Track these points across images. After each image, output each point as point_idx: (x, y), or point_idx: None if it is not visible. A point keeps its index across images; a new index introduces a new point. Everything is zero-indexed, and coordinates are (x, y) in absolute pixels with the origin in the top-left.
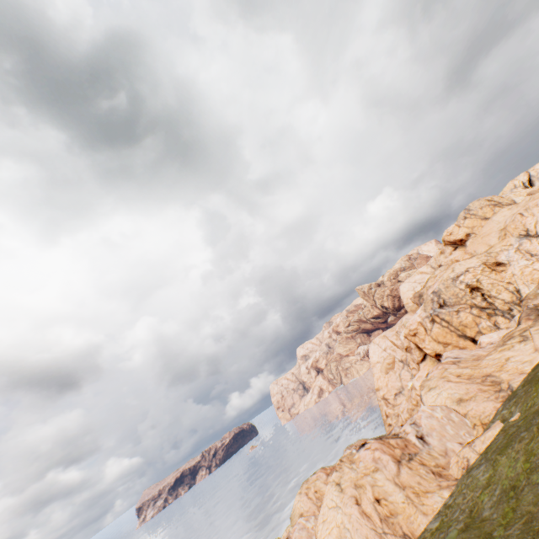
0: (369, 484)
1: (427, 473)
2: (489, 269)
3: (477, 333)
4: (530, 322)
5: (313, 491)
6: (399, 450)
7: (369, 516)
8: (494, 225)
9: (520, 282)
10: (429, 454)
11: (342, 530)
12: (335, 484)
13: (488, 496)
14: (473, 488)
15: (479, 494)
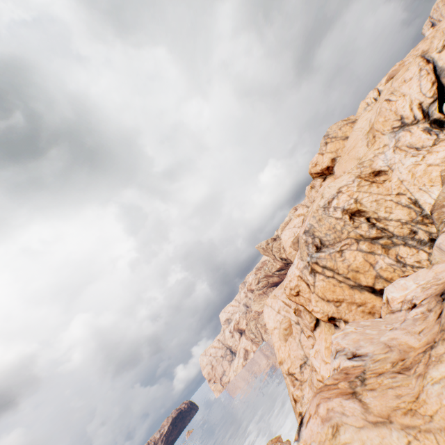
0: None
1: None
2: (367, 181)
3: (376, 278)
4: None
5: None
6: None
7: None
8: (358, 133)
9: (414, 189)
10: None
11: None
12: None
13: None
14: None
15: None
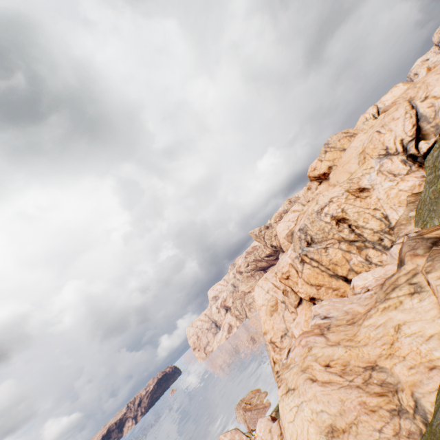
0: None
1: None
2: (353, 196)
3: (349, 270)
4: (419, 259)
5: None
6: None
7: None
8: (353, 151)
9: (387, 207)
10: None
11: None
12: None
13: None
14: None
15: None
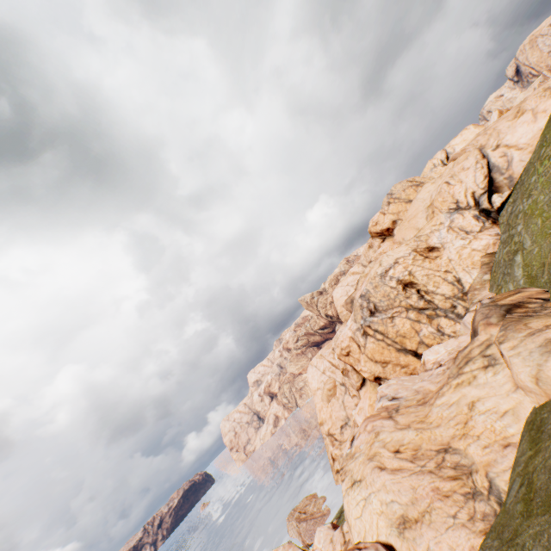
0: None
1: None
2: (422, 256)
3: (420, 343)
4: (492, 329)
5: None
6: None
7: None
8: (420, 203)
9: (459, 269)
10: None
11: None
12: None
13: None
14: None
15: None
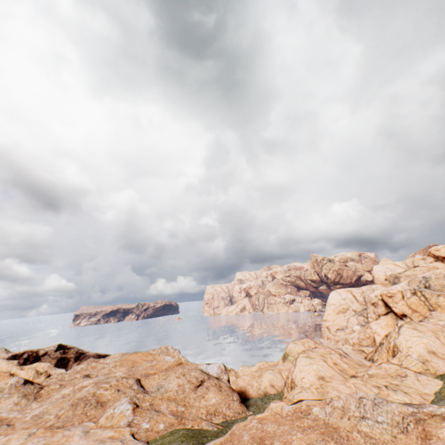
0: (441, 335)
1: None
2: None
3: None
4: None
5: (307, 346)
6: None
7: None
8: None
9: None
10: None
11: (428, 345)
12: (411, 328)
13: None
14: None
15: None
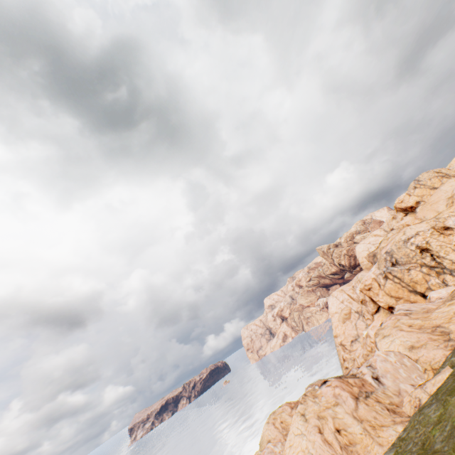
0: (330, 416)
1: (382, 410)
2: (438, 232)
3: (427, 289)
4: None
5: (279, 421)
6: (357, 388)
7: (330, 444)
8: (442, 194)
9: None
10: (384, 393)
11: (306, 454)
12: (300, 415)
13: (439, 431)
14: (425, 424)
15: (431, 430)
